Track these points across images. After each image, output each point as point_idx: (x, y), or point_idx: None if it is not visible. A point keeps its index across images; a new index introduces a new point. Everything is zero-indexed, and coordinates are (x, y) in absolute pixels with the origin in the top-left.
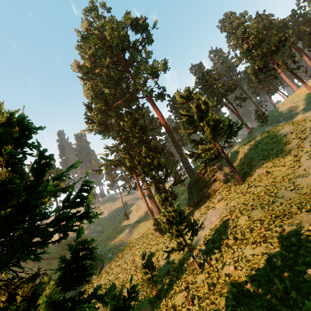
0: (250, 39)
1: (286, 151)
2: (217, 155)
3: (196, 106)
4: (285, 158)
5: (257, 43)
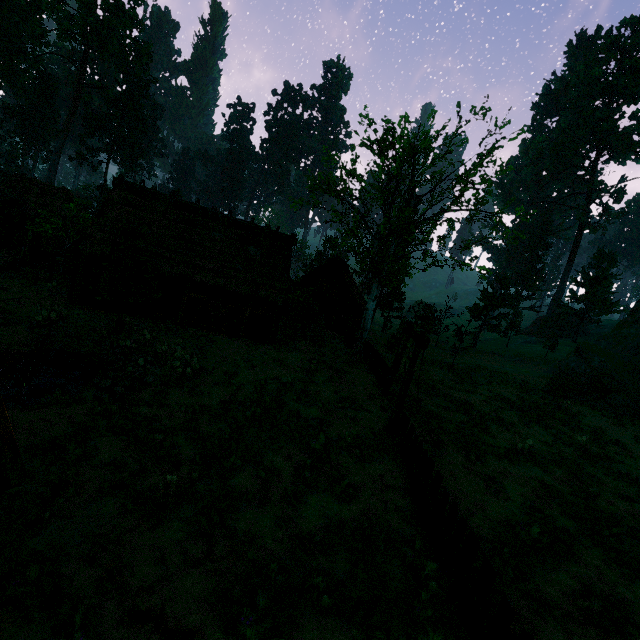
0: None
1: None
2: (579, 316)
3: (594, 276)
4: None
5: None
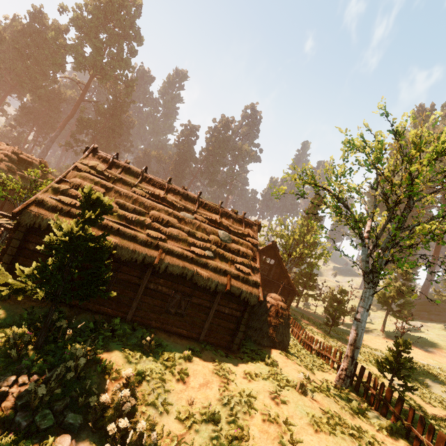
0: None
1: None
2: None
3: None
4: None
5: None
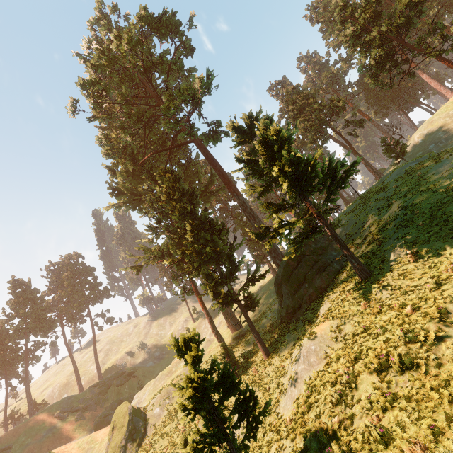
0: (356, 17)
1: (450, 205)
2: (315, 227)
3: (259, 141)
4: (451, 220)
5: (369, 22)
